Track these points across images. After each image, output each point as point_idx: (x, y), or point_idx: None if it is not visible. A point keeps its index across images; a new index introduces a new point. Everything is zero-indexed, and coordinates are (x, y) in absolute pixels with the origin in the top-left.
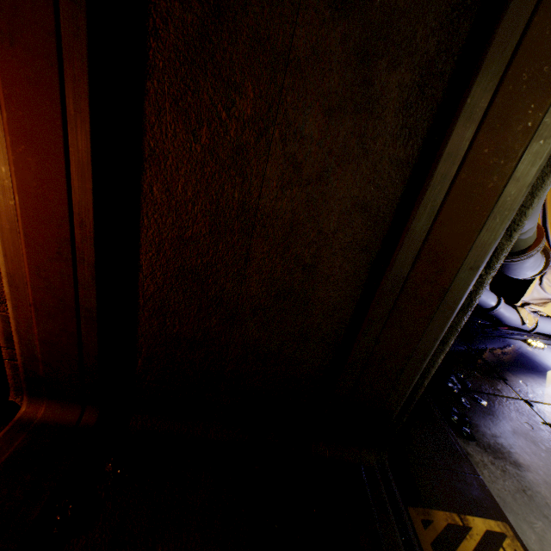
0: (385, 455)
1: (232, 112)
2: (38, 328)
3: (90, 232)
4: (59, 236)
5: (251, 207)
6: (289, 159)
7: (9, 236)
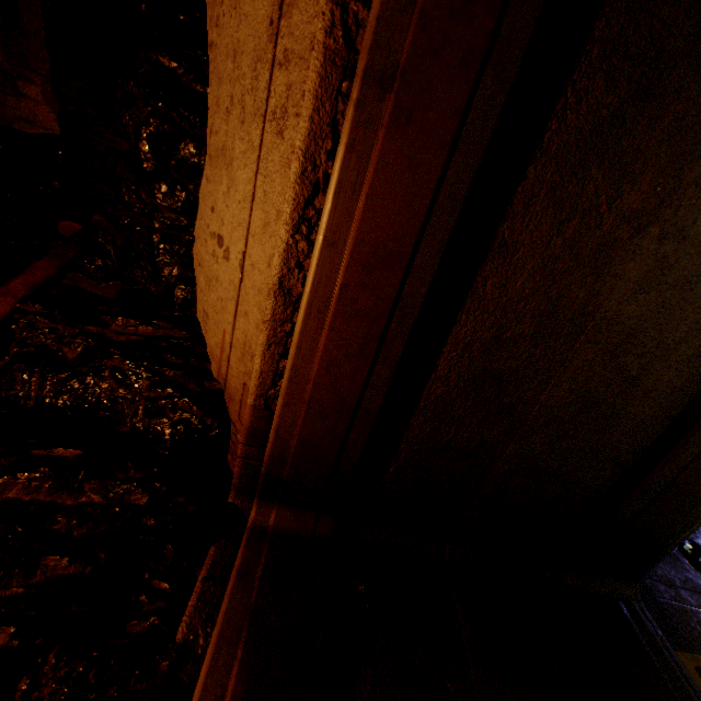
0: (636, 588)
1: (615, 205)
2: (301, 428)
3: (407, 329)
4: (369, 331)
5: (592, 310)
6: (659, 260)
7: (311, 327)
